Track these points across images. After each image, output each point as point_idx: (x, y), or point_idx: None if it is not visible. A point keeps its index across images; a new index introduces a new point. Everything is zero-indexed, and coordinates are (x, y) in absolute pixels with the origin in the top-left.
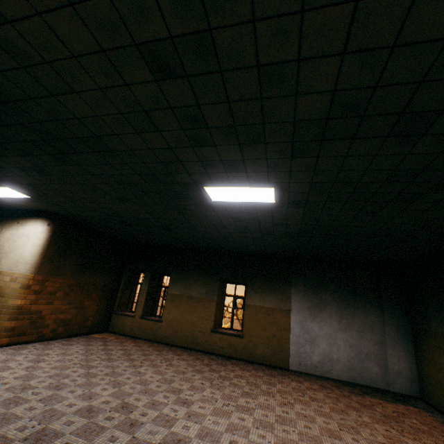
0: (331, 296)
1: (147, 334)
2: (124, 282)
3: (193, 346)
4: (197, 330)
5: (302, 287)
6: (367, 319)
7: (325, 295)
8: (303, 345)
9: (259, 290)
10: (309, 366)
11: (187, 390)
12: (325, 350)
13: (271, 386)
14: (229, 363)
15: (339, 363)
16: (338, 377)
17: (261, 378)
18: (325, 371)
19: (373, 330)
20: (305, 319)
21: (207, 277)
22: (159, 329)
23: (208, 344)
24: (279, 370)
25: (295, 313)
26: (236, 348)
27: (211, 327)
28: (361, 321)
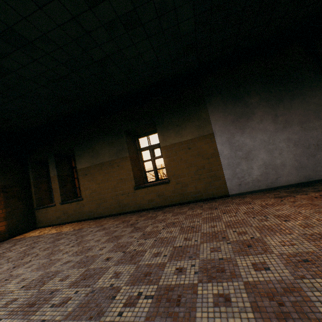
0: (257, 97)
1: (73, 216)
2: (33, 177)
3: (122, 210)
4: (120, 194)
5: (220, 102)
6: (309, 105)
7: (250, 99)
8: (238, 165)
9: (171, 126)
10: (251, 184)
11: (67, 288)
12: (265, 160)
13: (216, 222)
14: (160, 213)
15: (286, 168)
16: (288, 183)
17: (199, 216)
18: (271, 182)
19: (319, 115)
20: (233, 136)
21: (111, 136)
22: (83, 207)
23: (136, 203)
24: (219, 200)
25: (219, 135)
26: (165, 196)
27: (133, 185)
28: (301, 111)
